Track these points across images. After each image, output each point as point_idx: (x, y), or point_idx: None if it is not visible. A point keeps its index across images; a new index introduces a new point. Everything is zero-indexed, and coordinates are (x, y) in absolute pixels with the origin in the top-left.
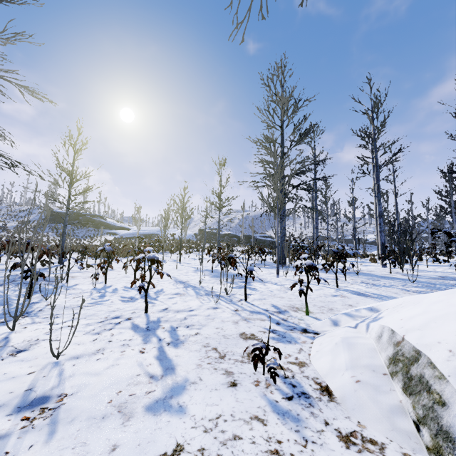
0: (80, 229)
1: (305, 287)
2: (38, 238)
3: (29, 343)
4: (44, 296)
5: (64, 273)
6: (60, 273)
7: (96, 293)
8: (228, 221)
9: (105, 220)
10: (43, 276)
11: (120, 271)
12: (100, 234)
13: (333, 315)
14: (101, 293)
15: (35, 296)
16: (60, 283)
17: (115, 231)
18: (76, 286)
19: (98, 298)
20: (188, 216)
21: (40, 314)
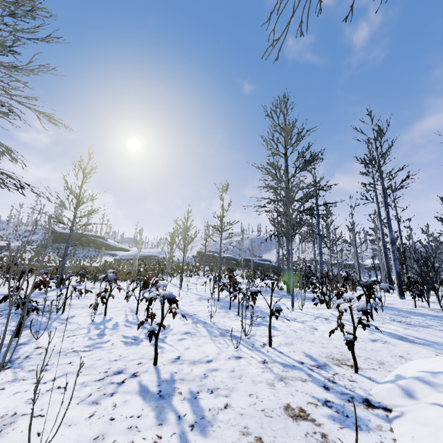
0: (81, 250)
1: (352, 336)
2: (39, 258)
3: (2, 422)
4: (35, 334)
5: (61, 300)
6: (56, 302)
7: (94, 330)
8: (229, 244)
9: (106, 241)
10: (37, 309)
11: (120, 298)
12: (101, 256)
13: (392, 375)
14: (100, 329)
15: (25, 332)
16: (55, 315)
17: (115, 252)
18: (72, 318)
19: (97, 338)
20: (191, 240)
21: (26, 364)
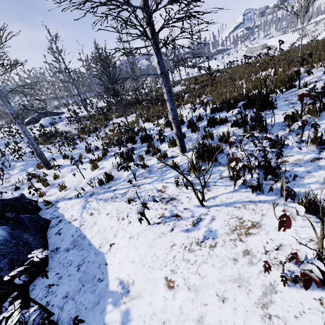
0: None
1: None
2: None
3: None
4: None
5: None
6: None
7: None
8: None
9: None
10: None
11: None
12: None
13: None
14: None
15: None
16: None
17: None
18: None
19: None
20: None
21: None
